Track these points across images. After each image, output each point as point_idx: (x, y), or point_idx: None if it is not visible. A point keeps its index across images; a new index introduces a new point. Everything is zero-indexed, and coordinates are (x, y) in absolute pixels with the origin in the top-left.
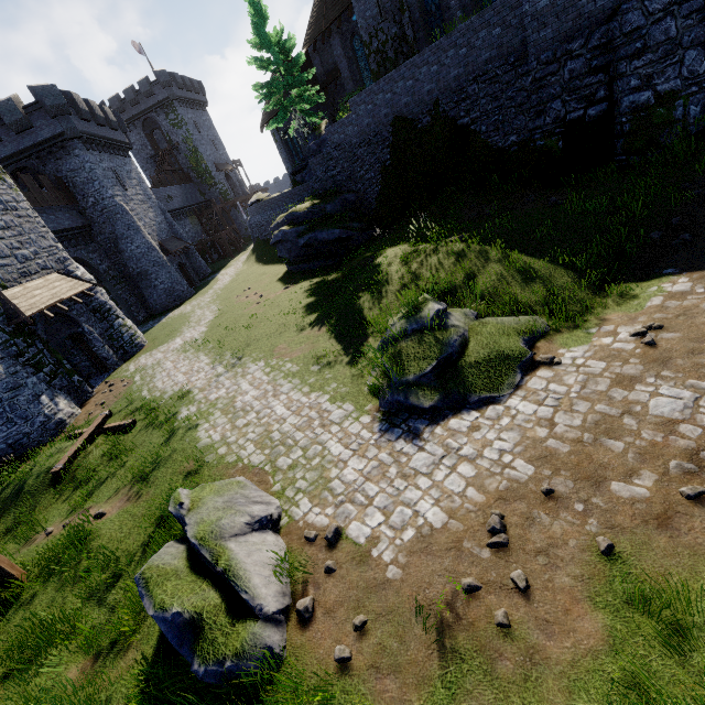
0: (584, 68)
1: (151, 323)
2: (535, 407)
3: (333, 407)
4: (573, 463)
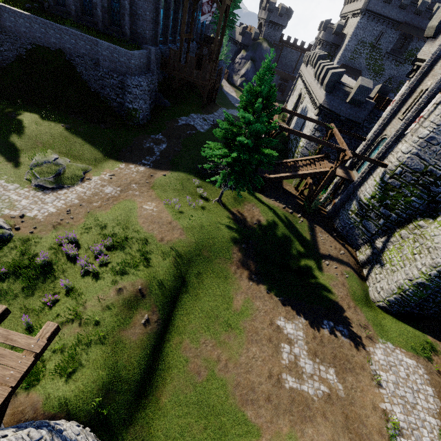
0: (117, 85)
1: None
2: (83, 189)
3: (9, 184)
4: (88, 200)
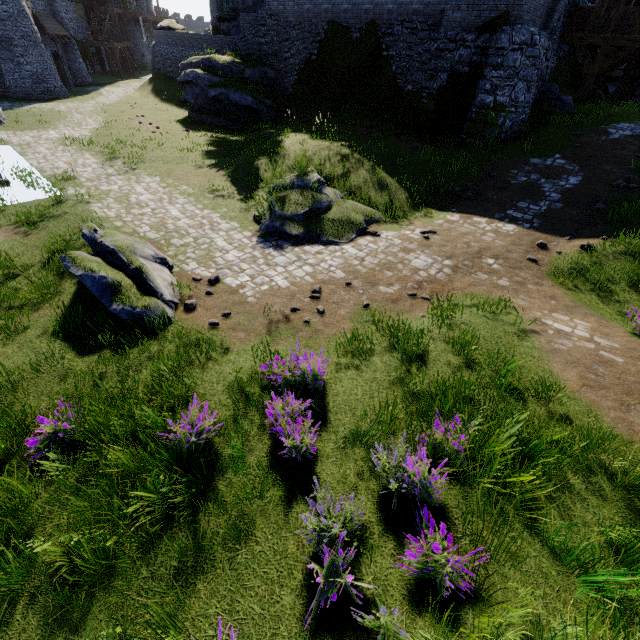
0: (468, 59)
1: (8, 104)
2: (358, 251)
3: (222, 221)
4: (366, 276)
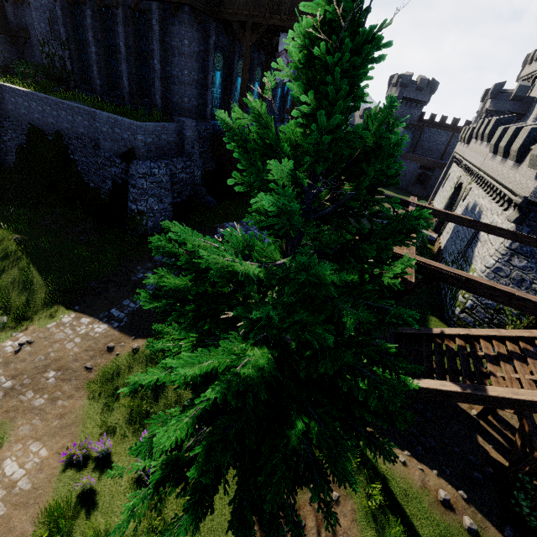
0: (119, 175)
1: None
2: None
3: None
4: None
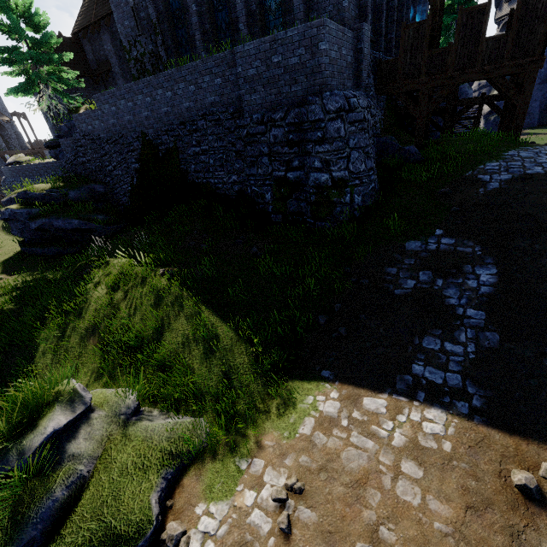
0: (284, 138)
1: None
2: None
3: None
4: None
